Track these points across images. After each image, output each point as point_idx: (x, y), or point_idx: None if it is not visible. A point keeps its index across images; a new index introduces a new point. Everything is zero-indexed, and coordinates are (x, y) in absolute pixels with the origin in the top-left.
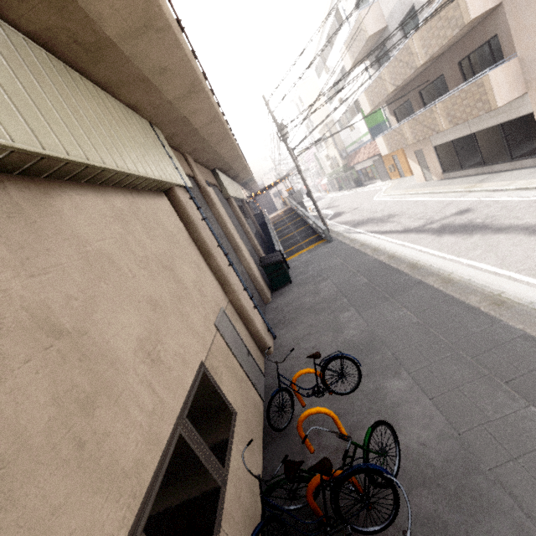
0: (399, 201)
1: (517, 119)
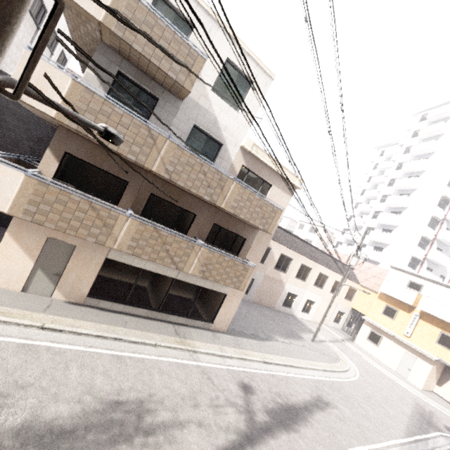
0: (37, 347)
1: (214, 291)
